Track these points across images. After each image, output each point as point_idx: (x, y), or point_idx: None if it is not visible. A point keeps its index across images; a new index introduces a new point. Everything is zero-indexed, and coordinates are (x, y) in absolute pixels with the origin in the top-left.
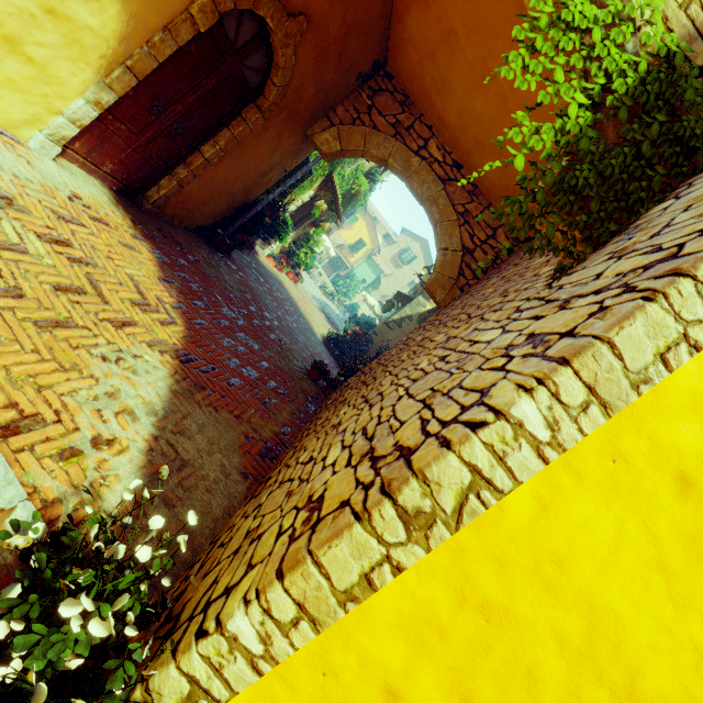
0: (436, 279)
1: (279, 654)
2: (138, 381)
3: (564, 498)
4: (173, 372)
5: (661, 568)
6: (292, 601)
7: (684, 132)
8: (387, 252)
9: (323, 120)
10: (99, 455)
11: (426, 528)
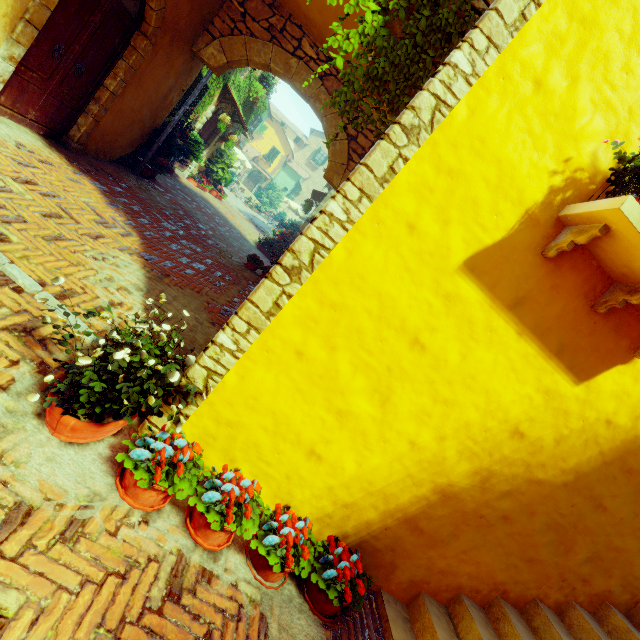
0: (331, 167)
1: (244, 348)
2: (123, 272)
3: (358, 246)
4: (143, 266)
5: (407, 270)
6: (244, 322)
7: (447, 21)
8: (301, 156)
9: (204, 34)
10: (117, 310)
11: (298, 274)
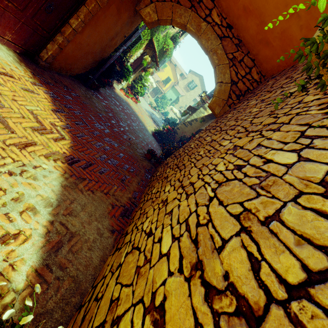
0: (215, 101)
1: None
2: (38, 184)
3: None
4: (63, 173)
5: None
6: None
7: None
8: (182, 83)
9: None
10: (7, 248)
11: None
